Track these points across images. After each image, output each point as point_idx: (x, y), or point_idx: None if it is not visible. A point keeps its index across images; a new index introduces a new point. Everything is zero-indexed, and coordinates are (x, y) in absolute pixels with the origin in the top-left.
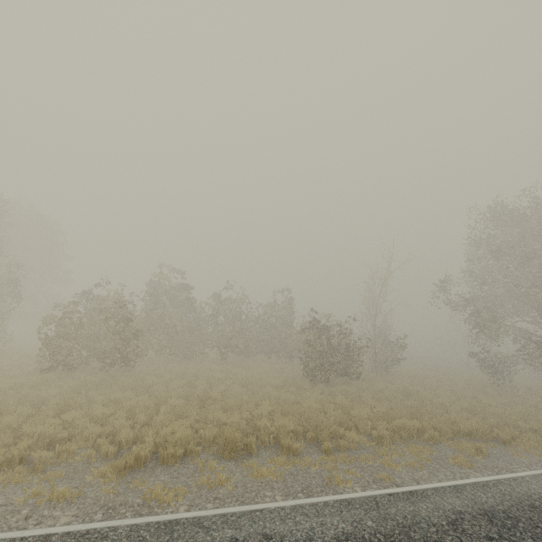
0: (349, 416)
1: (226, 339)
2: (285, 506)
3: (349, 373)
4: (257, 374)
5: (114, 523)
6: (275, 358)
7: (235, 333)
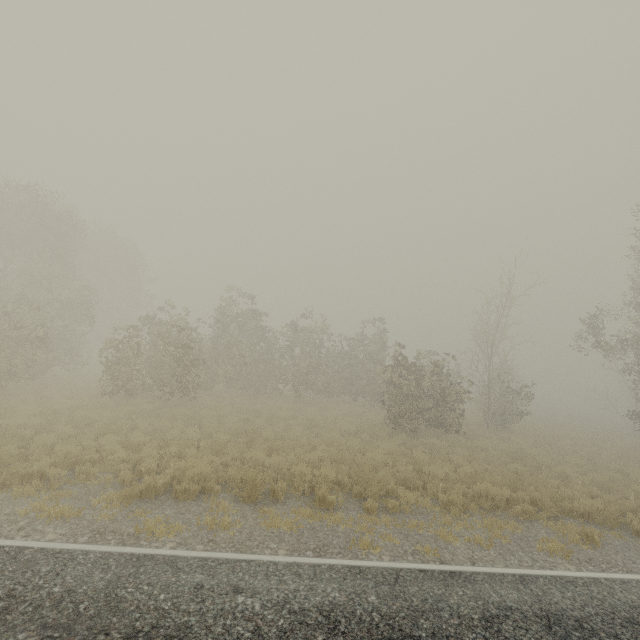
0: (421, 474)
1: (302, 374)
2: (281, 561)
3: (444, 424)
4: (329, 416)
5: (90, 548)
6: (362, 401)
7: (313, 368)
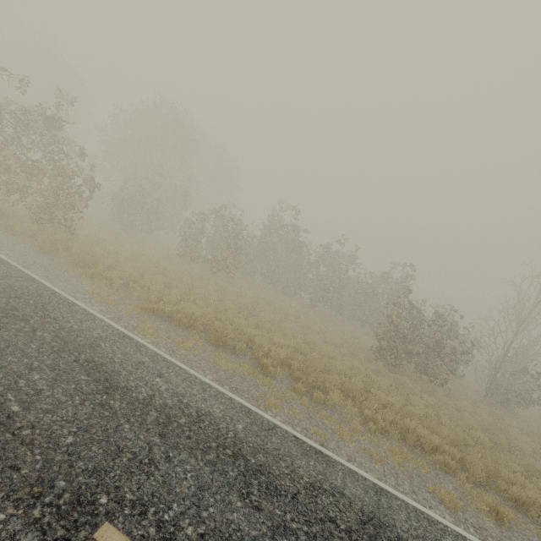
0: (368, 393)
1: (320, 289)
2: (201, 379)
3: (430, 373)
4: (326, 327)
5: (106, 320)
6: (368, 330)
7: (333, 288)
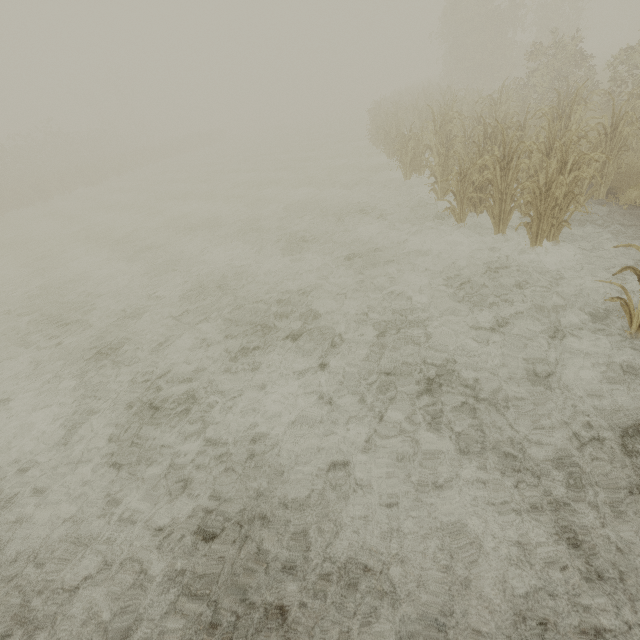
0: None
1: None
2: None
3: None
4: None
5: None
6: None
7: None
